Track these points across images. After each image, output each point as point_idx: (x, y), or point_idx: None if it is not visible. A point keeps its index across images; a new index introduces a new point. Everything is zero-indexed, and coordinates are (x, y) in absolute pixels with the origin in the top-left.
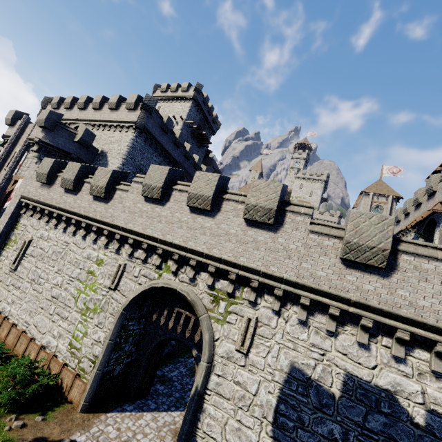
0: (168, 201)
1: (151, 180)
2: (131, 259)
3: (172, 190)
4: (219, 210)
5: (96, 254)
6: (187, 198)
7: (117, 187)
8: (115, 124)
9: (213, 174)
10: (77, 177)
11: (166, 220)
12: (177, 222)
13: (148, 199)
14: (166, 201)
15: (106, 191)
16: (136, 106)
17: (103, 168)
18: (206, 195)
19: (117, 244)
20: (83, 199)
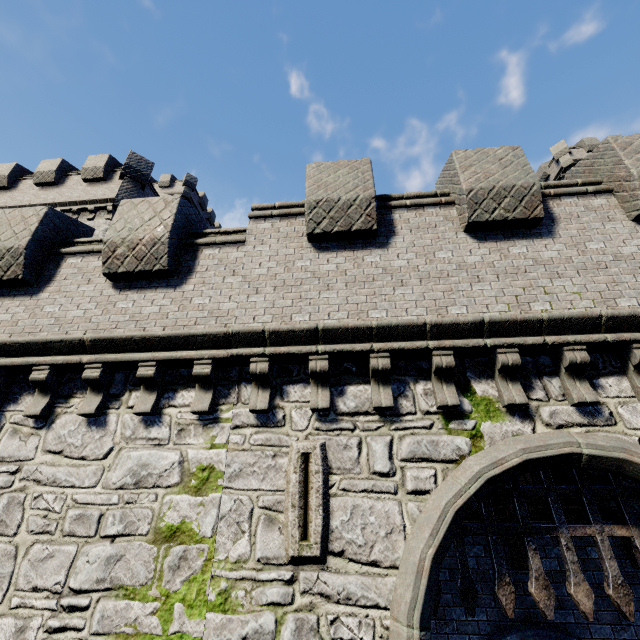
0: (394, 234)
1: (332, 189)
2: (334, 423)
3: (387, 211)
4: (555, 220)
5: (172, 456)
6: (467, 204)
7: (203, 239)
8: (59, 209)
9: (502, 147)
10: (35, 240)
11: (420, 275)
12: (456, 271)
13: (327, 244)
14: (385, 235)
15: (170, 251)
16: (107, 175)
17: (144, 199)
18: (523, 184)
19: (259, 394)
20: (70, 299)
